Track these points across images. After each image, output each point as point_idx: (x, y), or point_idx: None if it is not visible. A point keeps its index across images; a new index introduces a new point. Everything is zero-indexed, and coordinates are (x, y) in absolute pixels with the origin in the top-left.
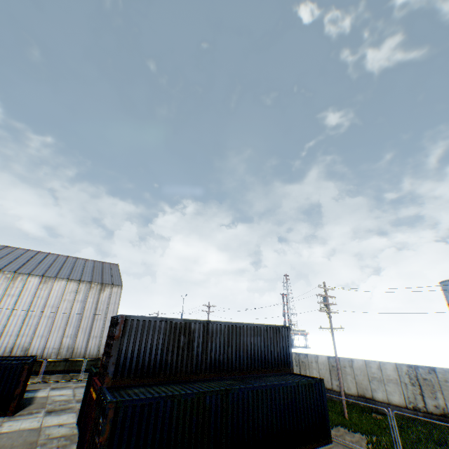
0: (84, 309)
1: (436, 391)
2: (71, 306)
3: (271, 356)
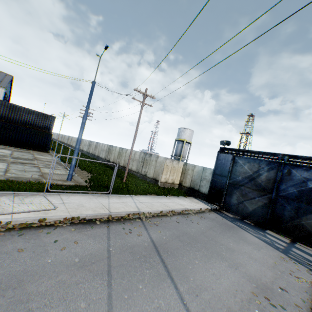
0: None
1: (111, 153)
2: None
3: (39, 124)
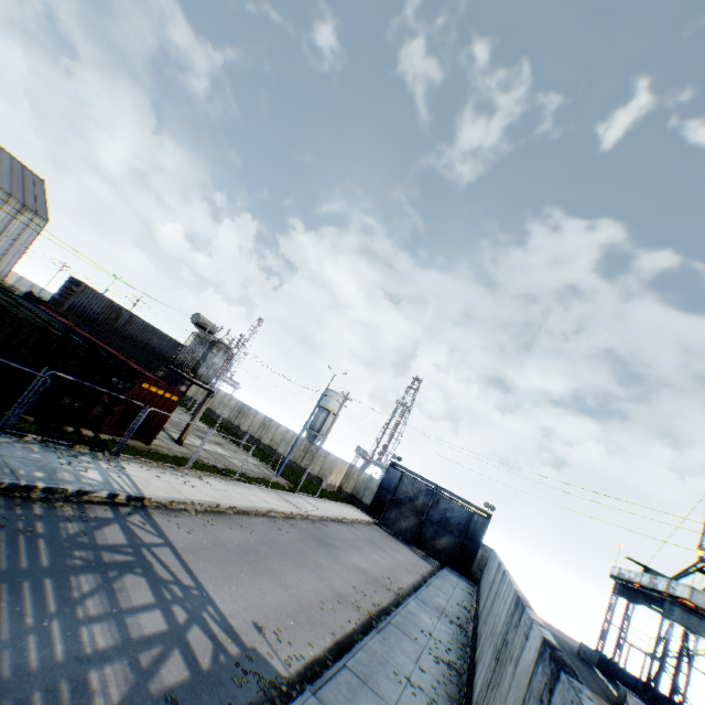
0: None
1: (244, 417)
2: None
3: (164, 354)
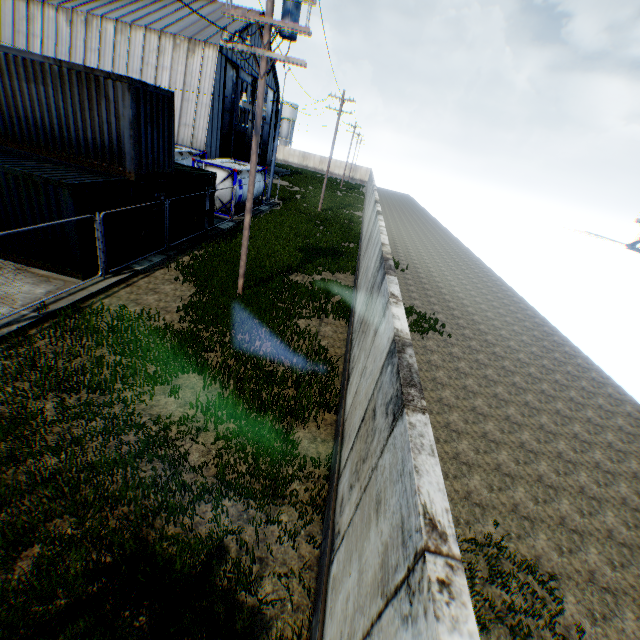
0: (170, 82)
1: (363, 334)
2: (155, 75)
3: (78, 134)
